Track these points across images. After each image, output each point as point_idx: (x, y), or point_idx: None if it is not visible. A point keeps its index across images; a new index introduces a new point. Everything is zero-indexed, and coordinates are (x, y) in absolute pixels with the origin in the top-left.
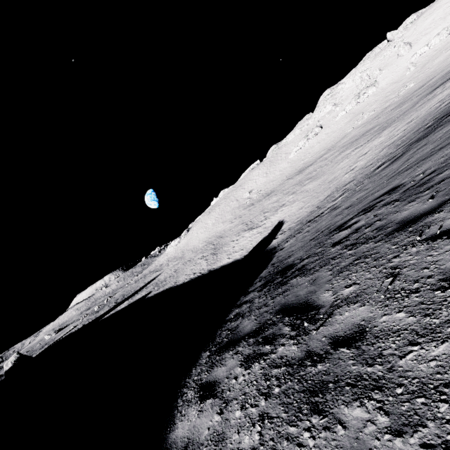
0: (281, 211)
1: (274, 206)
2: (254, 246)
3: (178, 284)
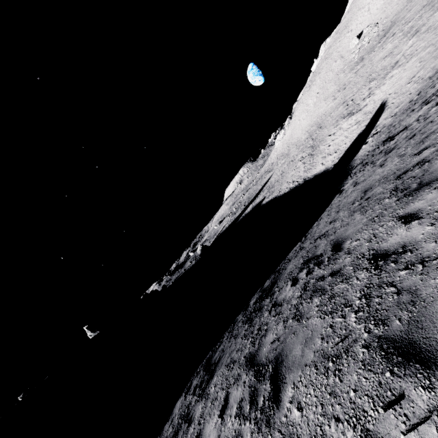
0: (389, 80)
1: (384, 66)
2: (346, 149)
3: (280, 194)
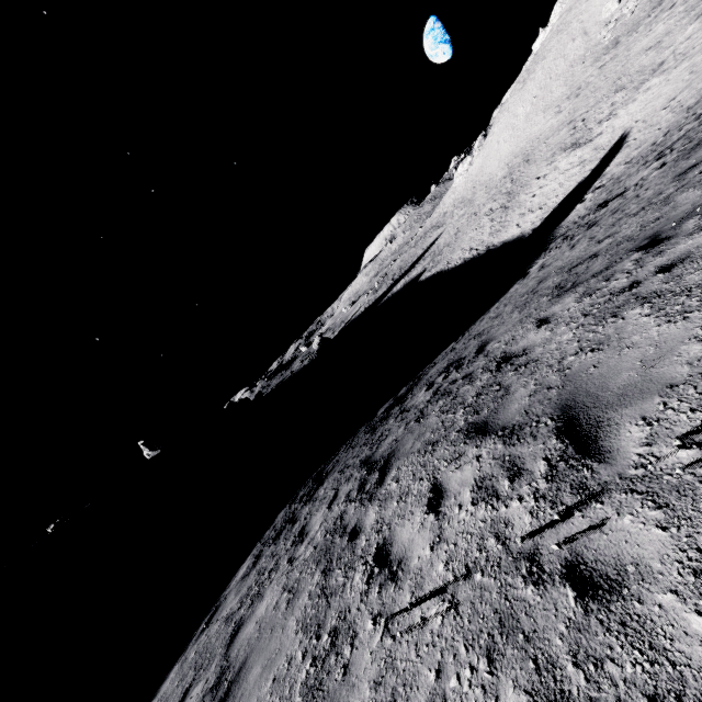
0: (643, 95)
1: (643, 66)
2: (555, 207)
3: (449, 267)
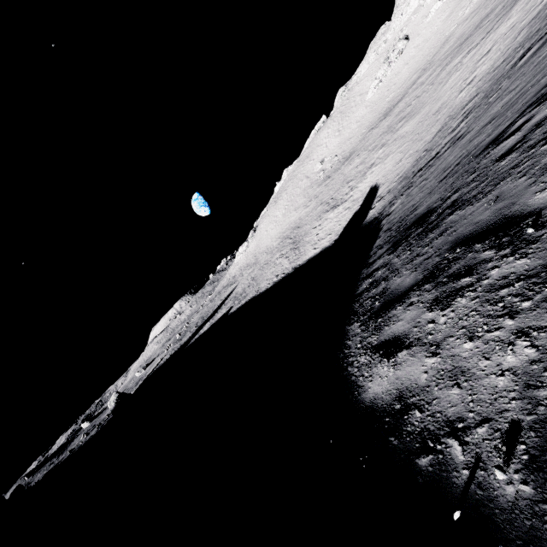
0: (371, 174)
1: (359, 170)
2: (345, 226)
3: (261, 292)
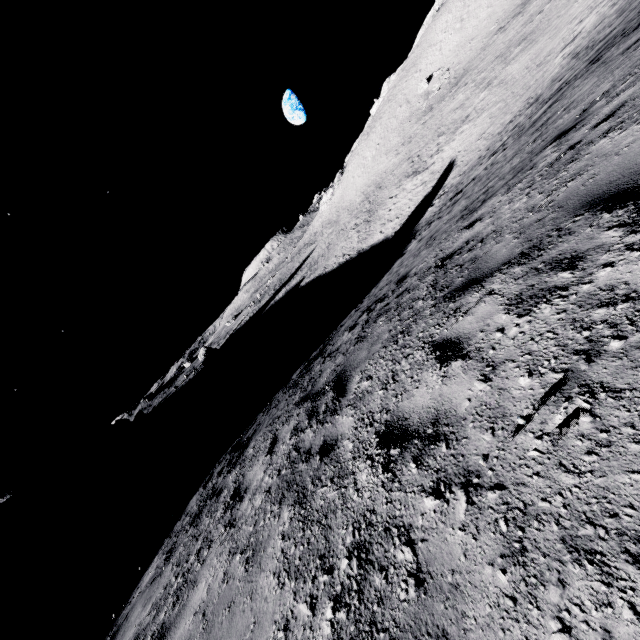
0: (459, 136)
1: (455, 119)
2: (410, 214)
3: (326, 271)
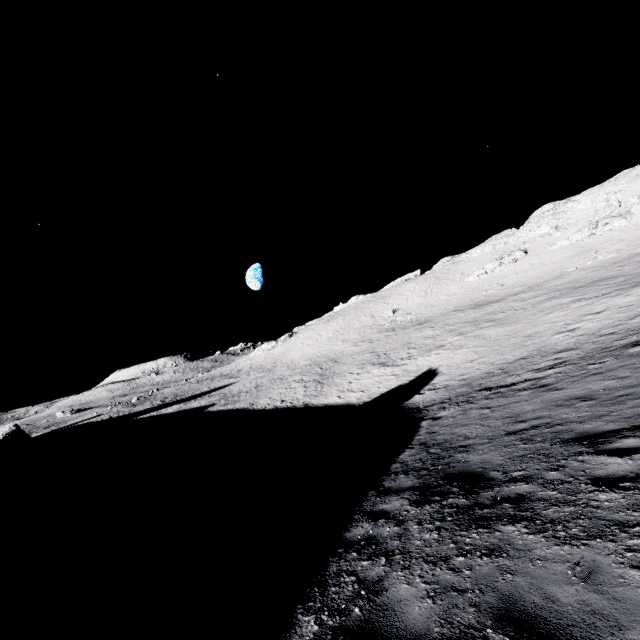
0: (436, 355)
1: (427, 343)
2: (383, 393)
3: (255, 408)
